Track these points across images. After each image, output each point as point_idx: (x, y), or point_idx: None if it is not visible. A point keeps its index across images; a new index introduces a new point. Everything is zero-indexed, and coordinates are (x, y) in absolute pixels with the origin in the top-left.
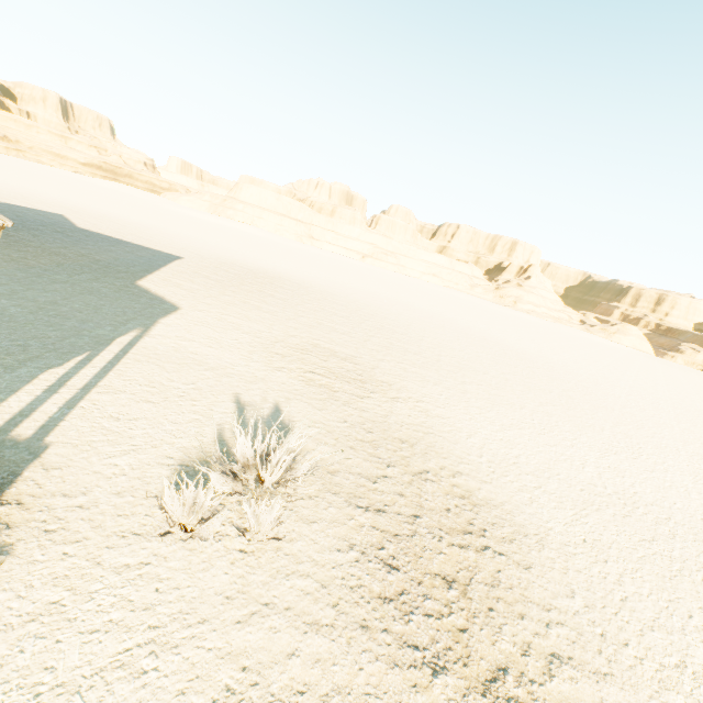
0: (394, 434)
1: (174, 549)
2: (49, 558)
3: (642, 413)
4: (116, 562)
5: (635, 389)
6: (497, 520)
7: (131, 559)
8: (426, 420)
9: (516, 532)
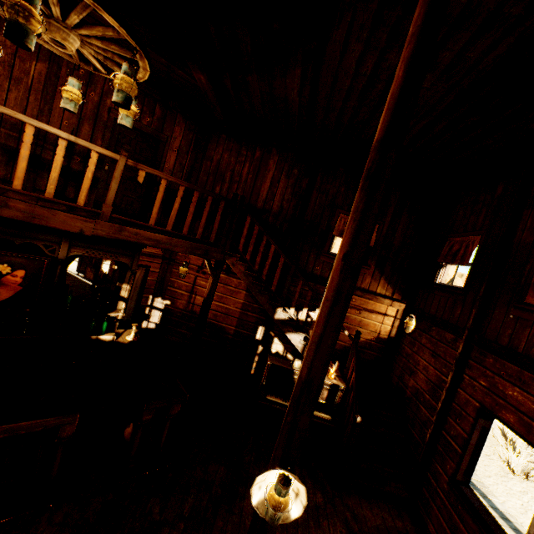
0: None
1: (525, 486)
2: (492, 483)
3: None
4: (515, 489)
5: None
6: None
7: (518, 488)
8: None
9: None
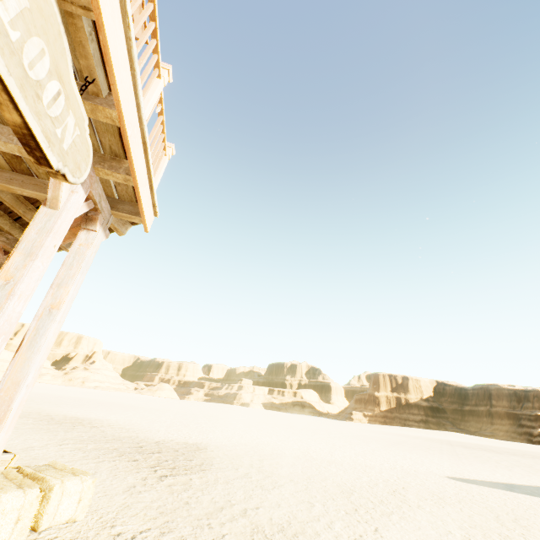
0: (26, 411)
1: None
2: None
3: (161, 408)
4: None
5: (162, 405)
6: (89, 418)
7: None
8: (41, 409)
9: (98, 419)
